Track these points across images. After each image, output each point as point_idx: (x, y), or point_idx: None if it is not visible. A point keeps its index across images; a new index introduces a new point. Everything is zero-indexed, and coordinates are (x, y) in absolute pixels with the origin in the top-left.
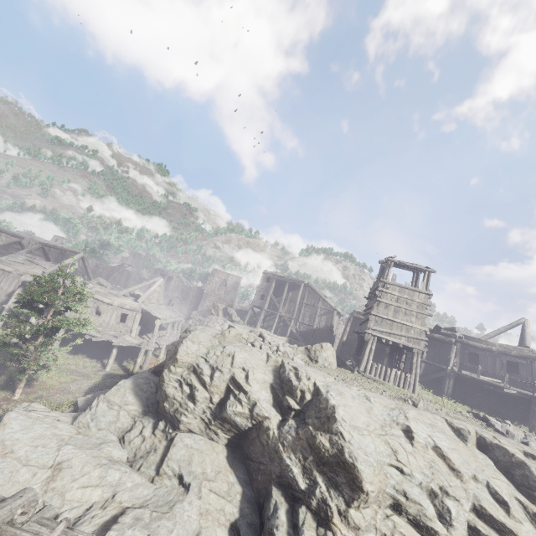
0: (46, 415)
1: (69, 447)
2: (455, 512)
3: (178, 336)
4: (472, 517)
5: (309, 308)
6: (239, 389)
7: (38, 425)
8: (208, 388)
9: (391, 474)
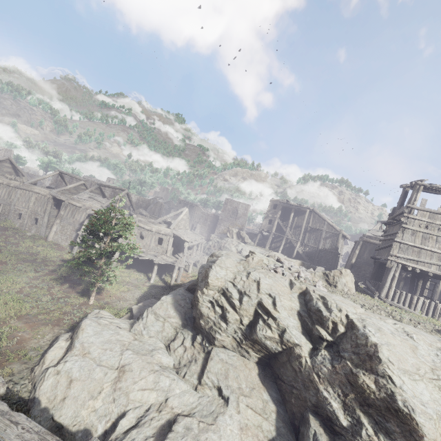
0: (111, 322)
1: (129, 352)
2: None
3: (201, 254)
4: None
5: (314, 231)
6: (268, 315)
7: (105, 331)
8: (238, 311)
9: None
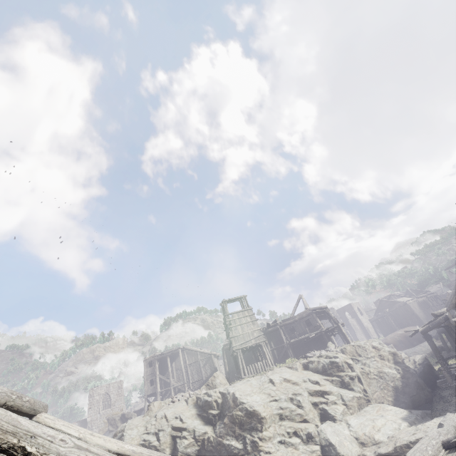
0: None
1: None
2: (302, 400)
3: None
4: (311, 398)
5: (193, 366)
6: (180, 431)
7: None
8: (160, 448)
9: (272, 405)
